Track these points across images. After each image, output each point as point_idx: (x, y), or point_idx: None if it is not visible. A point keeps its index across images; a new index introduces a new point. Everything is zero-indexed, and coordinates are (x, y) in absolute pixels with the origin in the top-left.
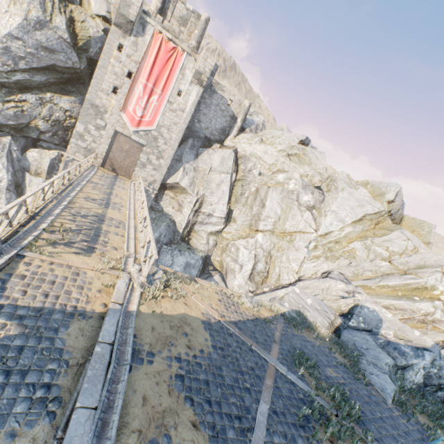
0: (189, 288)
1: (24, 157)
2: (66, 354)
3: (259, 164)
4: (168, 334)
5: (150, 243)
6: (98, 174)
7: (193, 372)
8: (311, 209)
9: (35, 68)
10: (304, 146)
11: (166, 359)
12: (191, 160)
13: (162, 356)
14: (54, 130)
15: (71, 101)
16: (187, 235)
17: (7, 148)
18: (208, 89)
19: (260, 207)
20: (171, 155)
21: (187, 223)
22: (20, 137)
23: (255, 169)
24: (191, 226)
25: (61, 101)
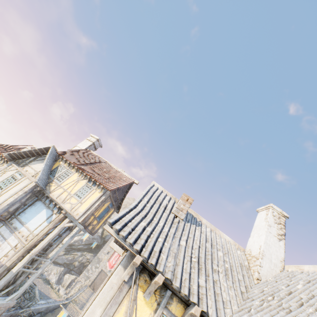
0: None
1: (63, 277)
2: None
3: None
4: None
5: None
6: (87, 289)
7: None
8: None
9: (86, 243)
10: None
11: None
12: None
13: None
14: (80, 266)
15: (91, 255)
16: None
17: (61, 272)
18: None
19: None
20: None
21: None
22: (66, 268)
23: None
24: None
25: (88, 255)
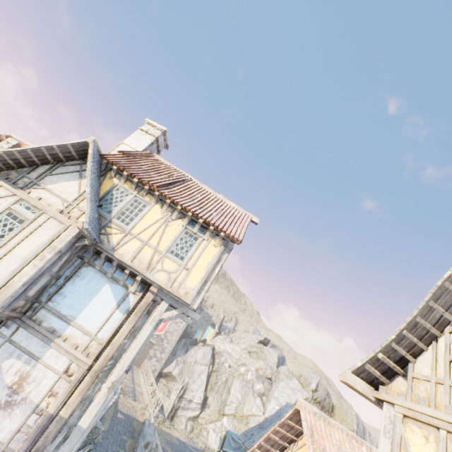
0: (172, 427)
1: None
2: (135, 428)
3: (229, 358)
4: (164, 433)
5: (160, 398)
6: None
7: (172, 444)
8: (262, 395)
9: None
10: (264, 344)
11: (163, 437)
12: (183, 354)
13: (162, 436)
14: None
15: None
16: (171, 419)
17: None
18: (198, 308)
19: (227, 393)
20: (170, 350)
21: (172, 407)
22: None
23: (226, 362)
24: (175, 410)
25: None
